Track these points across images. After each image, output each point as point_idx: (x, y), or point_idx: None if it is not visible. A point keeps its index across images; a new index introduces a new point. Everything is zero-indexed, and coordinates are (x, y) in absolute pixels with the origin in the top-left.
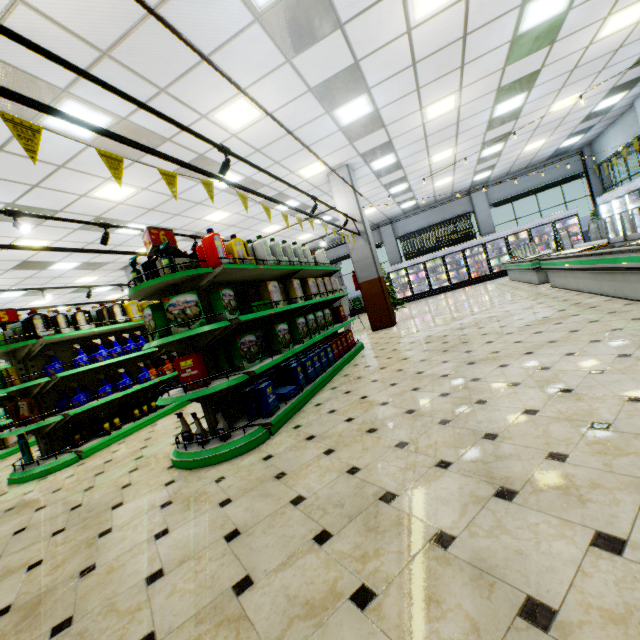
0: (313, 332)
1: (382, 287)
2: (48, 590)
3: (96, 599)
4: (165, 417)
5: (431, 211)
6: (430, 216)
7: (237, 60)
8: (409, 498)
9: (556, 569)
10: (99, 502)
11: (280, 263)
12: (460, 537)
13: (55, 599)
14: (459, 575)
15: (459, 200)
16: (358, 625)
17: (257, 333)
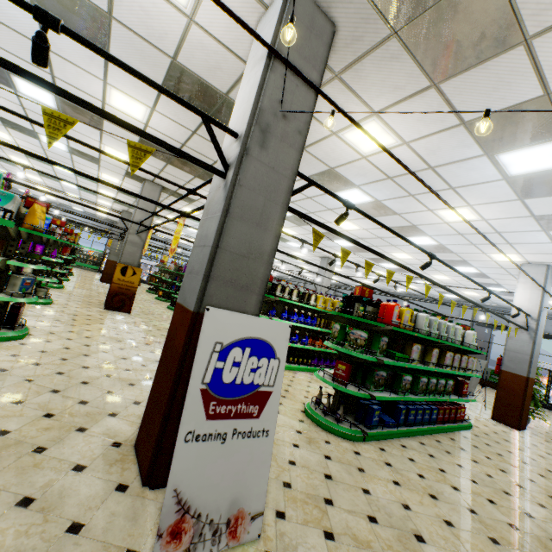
0: (429, 392)
1: (526, 388)
2: None
3: None
4: (302, 371)
5: None
6: None
7: (475, 192)
8: (432, 550)
9: None
10: None
11: (430, 334)
12: None
13: None
14: None
15: None
16: None
17: (388, 371)
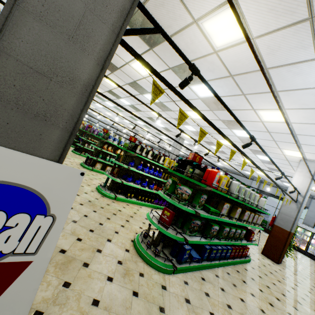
0: (228, 238)
1: (287, 238)
2: (74, 258)
3: (79, 285)
4: (146, 206)
5: None
6: None
7: (292, 97)
8: None
9: None
10: (106, 230)
11: (238, 197)
12: None
13: (73, 266)
14: None
15: None
16: None
17: (202, 220)
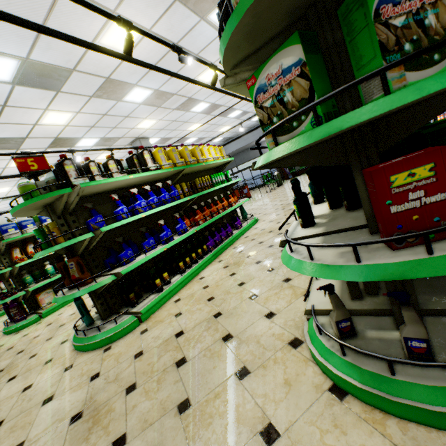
0: None
1: None
2: None
3: None
4: (206, 268)
5: None
6: None
7: None
8: None
9: None
10: None
11: None
12: None
13: None
14: None
15: None
16: None
17: None
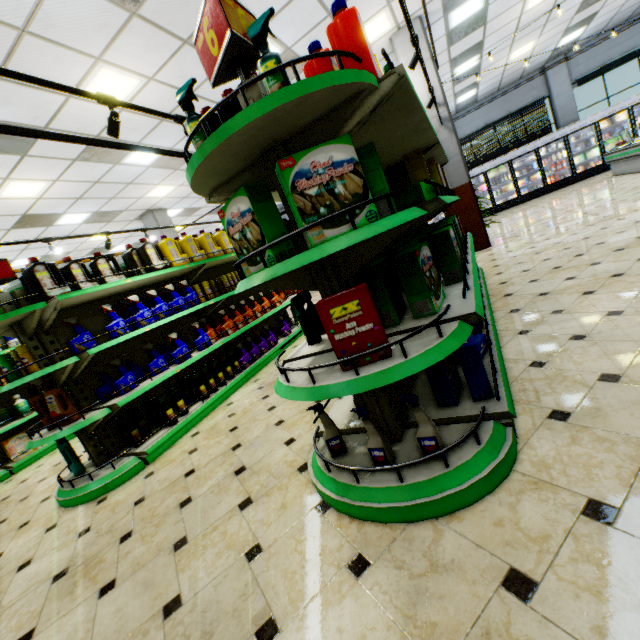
0: (465, 247)
1: (474, 195)
2: None
3: None
4: (238, 390)
5: (491, 104)
6: (490, 111)
7: None
8: None
9: None
10: (216, 602)
11: None
12: None
13: None
14: None
15: (529, 83)
16: None
17: None
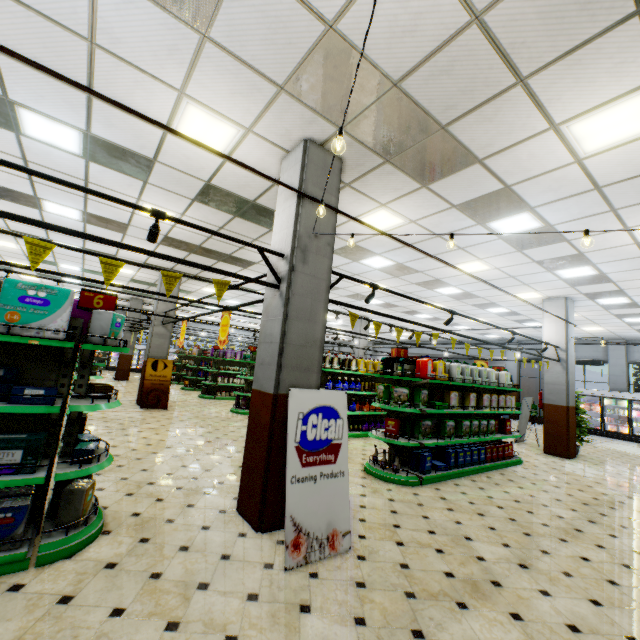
0: (473, 434)
1: (568, 417)
2: None
3: None
4: (354, 438)
5: None
6: None
7: (481, 249)
8: (477, 543)
9: (515, 584)
10: None
11: (464, 380)
12: (488, 561)
13: None
14: (478, 566)
15: None
16: (434, 553)
17: (433, 420)
